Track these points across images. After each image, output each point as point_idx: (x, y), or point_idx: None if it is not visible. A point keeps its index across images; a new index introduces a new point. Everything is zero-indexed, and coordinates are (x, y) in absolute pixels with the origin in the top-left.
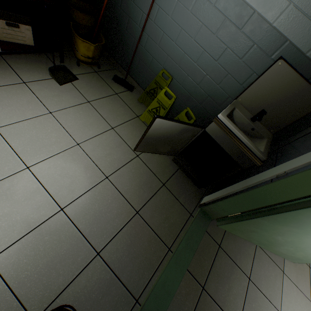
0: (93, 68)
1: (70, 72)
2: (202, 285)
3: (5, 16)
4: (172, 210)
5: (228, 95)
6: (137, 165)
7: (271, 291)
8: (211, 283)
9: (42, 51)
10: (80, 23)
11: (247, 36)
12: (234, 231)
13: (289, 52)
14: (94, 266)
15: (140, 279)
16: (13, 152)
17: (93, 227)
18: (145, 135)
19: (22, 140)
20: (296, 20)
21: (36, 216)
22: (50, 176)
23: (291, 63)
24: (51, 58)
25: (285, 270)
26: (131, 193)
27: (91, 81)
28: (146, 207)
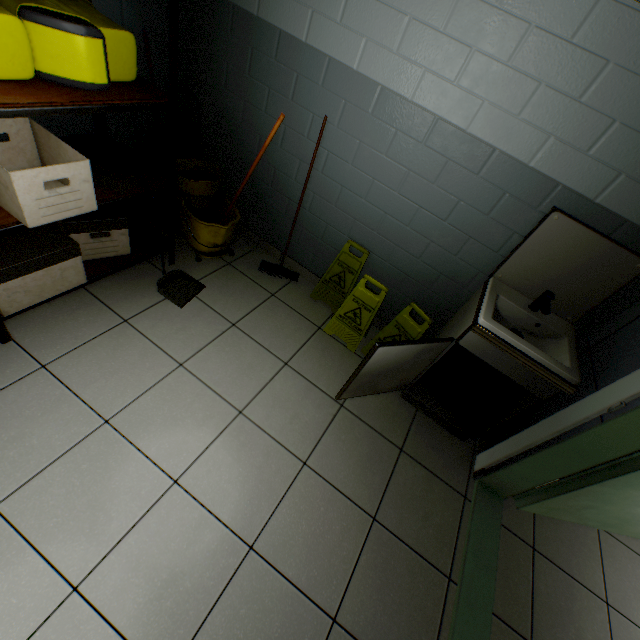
0: (221, 258)
1: (189, 278)
2: (528, 637)
3: (91, 226)
4: (431, 498)
5: (476, 270)
6: (347, 425)
7: None
8: (542, 629)
9: (144, 258)
10: (195, 195)
11: (490, 183)
12: (552, 511)
13: (566, 200)
14: None
15: None
16: (146, 459)
17: (310, 568)
18: (357, 374)
19: (152, 431)
20: (564, 156)
21: (215, 572)
22: (215, 487)
23: (573, 215)
24: (153, 260)
25: None
26: (353, 483)
27: (227, 284)
28: (385, 503)
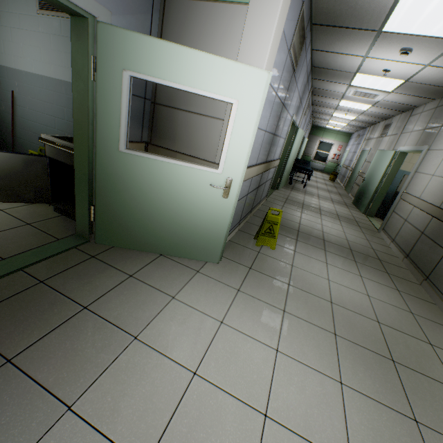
0: None
1: None
2: (43, 280)
3: None
4: (30, 237)
5: None
6: None
7: (167, 283)
8: (60, 279)
9: None
10: None
11: (69, 95)
12: (114, 239)
13: None
14: None
15: None
16: None
17: None
18: None
19: None
20: None
21: None
22: None
23: None
24: None
25: (202, 271)
26: None
27: None
28: None
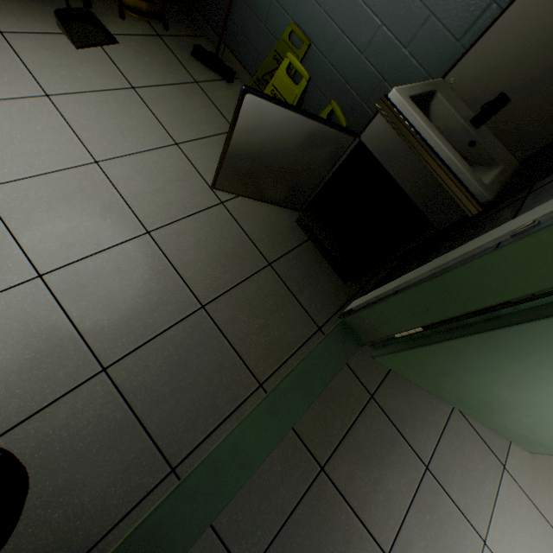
0: (153, 27)
1: (102, 27)
2: (322, 462)
3: None
4: (280, 315)
5: (426, 72)
6: (218, 221)
7: (472, 498)
8: (342, 462)
9: None
10: None
11: None
12: (408, 371)
13: None
14: (91, 390)
15: (187, 431)
16: None
17: (101, 318)
18: (228, 146)
19: None
20: None
21: None
22: (26, 211)
23: None
24: None
25: (509, 465)
26: (196, 270)
27: (146, 52)
28: (224, 300)
